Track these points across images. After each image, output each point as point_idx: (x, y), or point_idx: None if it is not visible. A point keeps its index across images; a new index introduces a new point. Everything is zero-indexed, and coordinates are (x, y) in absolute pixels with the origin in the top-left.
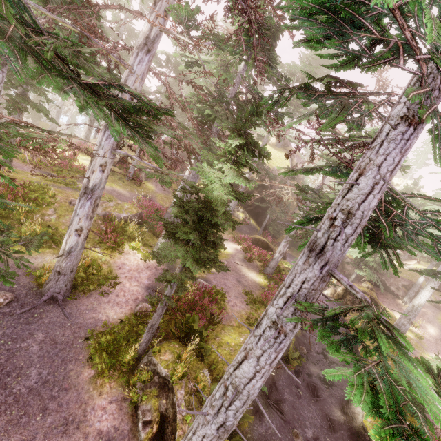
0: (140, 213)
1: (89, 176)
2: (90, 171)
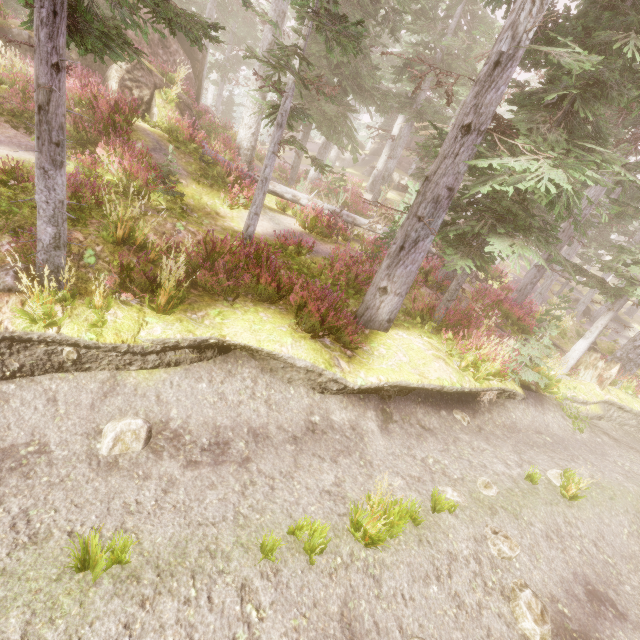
0: None
1: None
2: None
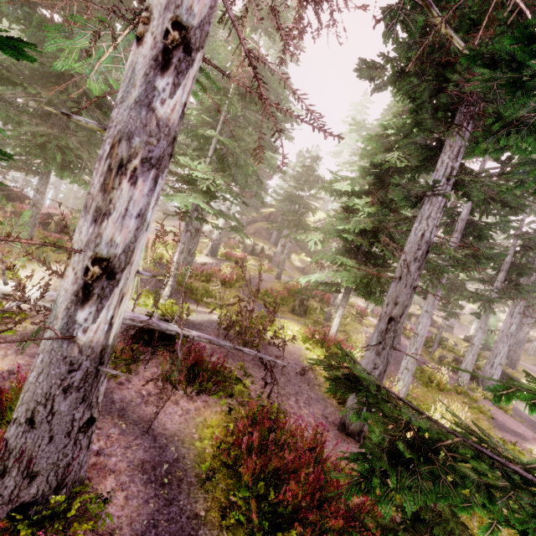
0: None
1: None
2: None
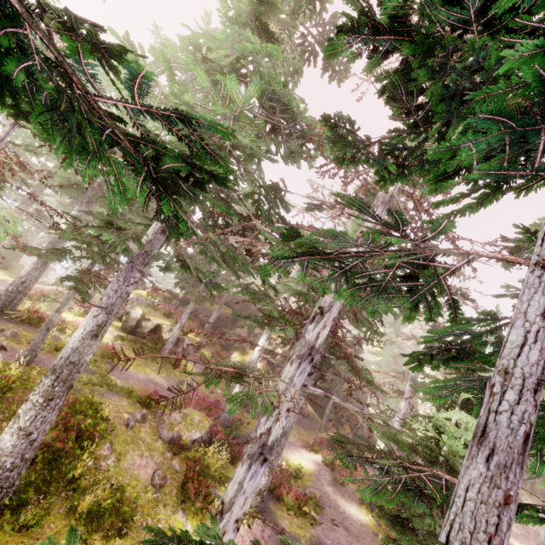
0: (211, 426)
1: (270, 426)
2: (273, 419)
